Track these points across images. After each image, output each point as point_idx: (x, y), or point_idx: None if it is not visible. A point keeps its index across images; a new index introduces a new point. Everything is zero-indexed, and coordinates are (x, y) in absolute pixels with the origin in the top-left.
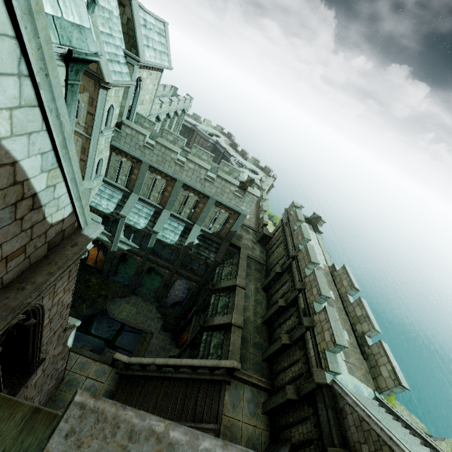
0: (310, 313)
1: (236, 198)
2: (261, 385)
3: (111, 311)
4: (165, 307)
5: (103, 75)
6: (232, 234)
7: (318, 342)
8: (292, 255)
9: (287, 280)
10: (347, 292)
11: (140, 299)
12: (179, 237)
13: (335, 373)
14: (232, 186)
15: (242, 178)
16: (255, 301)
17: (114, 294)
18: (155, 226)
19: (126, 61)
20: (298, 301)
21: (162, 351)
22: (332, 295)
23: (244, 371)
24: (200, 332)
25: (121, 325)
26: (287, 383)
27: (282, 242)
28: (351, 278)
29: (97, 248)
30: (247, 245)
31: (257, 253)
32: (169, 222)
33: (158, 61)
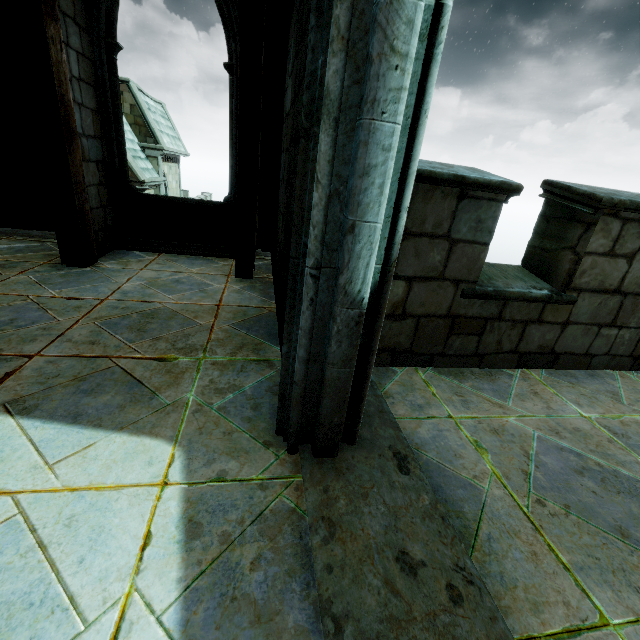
0: None
1: None
2: None
3: None
4: None
5: (135, 174)
6: None
7: None
8: None
9: None
10: None
11: None
12: None
13: None
14: None
15: None
16: None
17: None
18: None
19: (146, 156)
20: None
21: None
22: None
23: None
24: None
25: None
26: None
27: None
28: None
29: None
30: None
31: None
32: None
33: (175, 147)
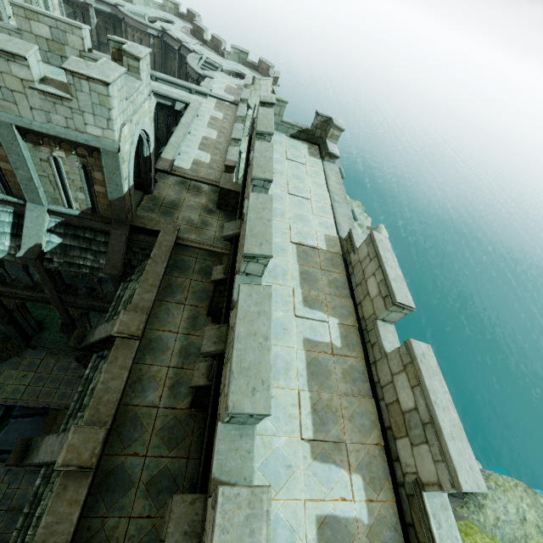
0: (209, 467)
1: (57, 105)
2: None
3: None
4: None
5: None
6: (121, 208)
7: None
8: (226, 235)
9: None
10: (377, 316)
11: (43, 353)
12: (12, 240)
13: None
14: (12, 65)
15: (206, 87)
16: (182, 352)
17: None
18: None
19: None
20: None
21: None
22: (336, 332)
23: None
24: (38, 466)
25: (6, 409)
26: None
27: None
28: (387, 273)
29: None
30: (189, 220)
31: (211, 234)
32: None
33: None
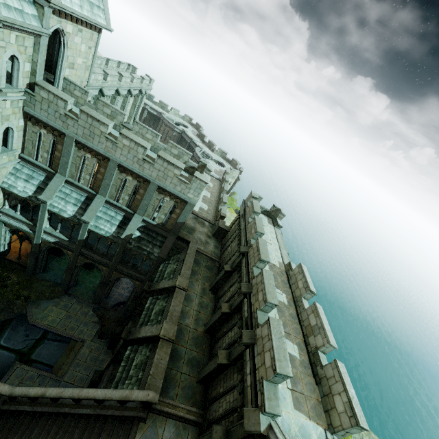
0: (252, 324)
1: (182, 184)
2: (190, 417)
3: (32, 315)
4: (105, 309)
5: None
6: (179, 226)
7: (257, 367)
8: (242, 251)
9: (236, 281)
10: (302, 295)
11: (74, 300)
12: (117, 228)
13: (274, 414)
14: (175, 169)
15: None
16: (199, 304)
17: (40, 295)
18: (84, 214)
19: (33, 0)
20: (242, 307)
21: (94, 363)
22: (285, 299)
23: (168, 401)
24: (124, 346)
25: (44, 332)
26: (220, 417)
27: (237, 236)
28: (307, 279)
29: (19, 239)
30: (200, 239)
31: (210, 249)
32: (105, 211)
33: (87, 13)
